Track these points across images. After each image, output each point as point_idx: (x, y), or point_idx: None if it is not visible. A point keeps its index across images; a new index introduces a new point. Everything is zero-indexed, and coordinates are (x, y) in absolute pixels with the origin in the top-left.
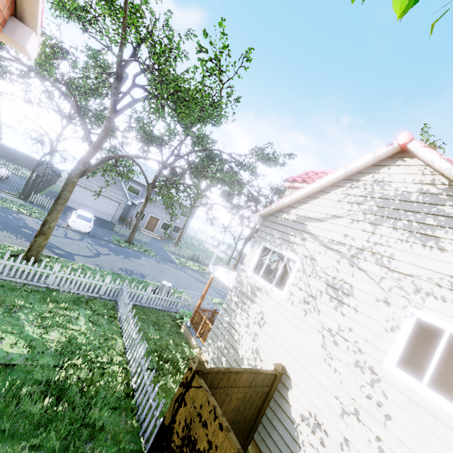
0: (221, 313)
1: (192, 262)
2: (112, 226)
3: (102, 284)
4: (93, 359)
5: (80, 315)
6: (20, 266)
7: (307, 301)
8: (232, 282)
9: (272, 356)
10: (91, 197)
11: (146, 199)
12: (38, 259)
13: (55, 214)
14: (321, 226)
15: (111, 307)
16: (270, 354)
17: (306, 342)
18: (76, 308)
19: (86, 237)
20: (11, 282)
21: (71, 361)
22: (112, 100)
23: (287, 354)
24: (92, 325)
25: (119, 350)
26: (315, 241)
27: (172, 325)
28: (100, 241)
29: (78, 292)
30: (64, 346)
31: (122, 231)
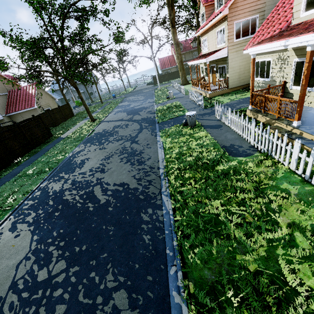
0: None
1: None
2: None
3: None
4: None
5: None
6: None
7: None
8: None
9: None
10: None
11: None
12: None
13: None
14: None
15: None
16: None
17: None
18: None
19: None
20: None
21: None
22: None
23: None
24: None
25: None
26: None
27: None
28: None
29: None
30: None
31: None
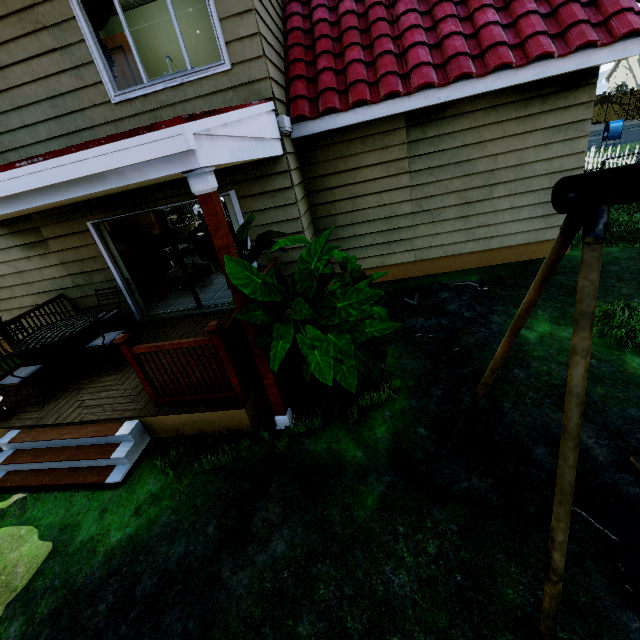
0: None
1: None
2: None
3: None
4: None
5: None
6: None
7: None
8: None
9: None
10: None
11: None
12: None
13: None
14: None
15: None
16: None
17: None
18: None
19: None
20: None
21: None
22: None
23: None
24: None
25: None
26: None
27: None
28: None
29: None
30: None
31: None
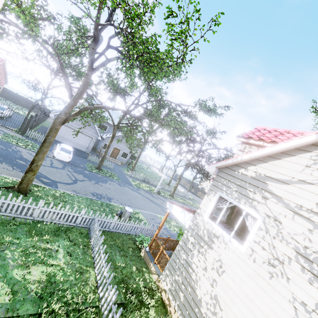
0: (178, 250)
1: (144, 183)
2: (86, 155)
3: (79, 215)
4: (69, 301)
5: (59, 246)
6: (10, 203)
7: (272, 263)
8: (188, 222)
9: (233, 309)
10: (71, 133)
11: (112, 136)
12: (28, 190)
13: (41, 155)
14: (286, 188)
15: (85, 235)
16: (230, 307)
17: (273, 308)
18: (57, 239)
19: (67, 165)
20: (3, 215)
21: (49, 307)
22: (89, 59)
23: (251, 313)
24: (69, 258)
25: (92, 285)
26: (279, 202)
27: (133, 249)
28: (77, 168)
29: (59, 222)
30: (43, 287)
31: (93, 159)
